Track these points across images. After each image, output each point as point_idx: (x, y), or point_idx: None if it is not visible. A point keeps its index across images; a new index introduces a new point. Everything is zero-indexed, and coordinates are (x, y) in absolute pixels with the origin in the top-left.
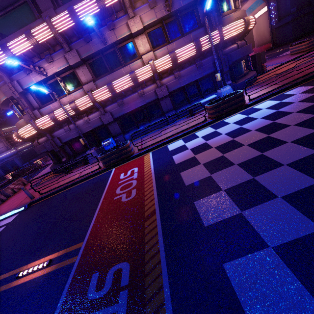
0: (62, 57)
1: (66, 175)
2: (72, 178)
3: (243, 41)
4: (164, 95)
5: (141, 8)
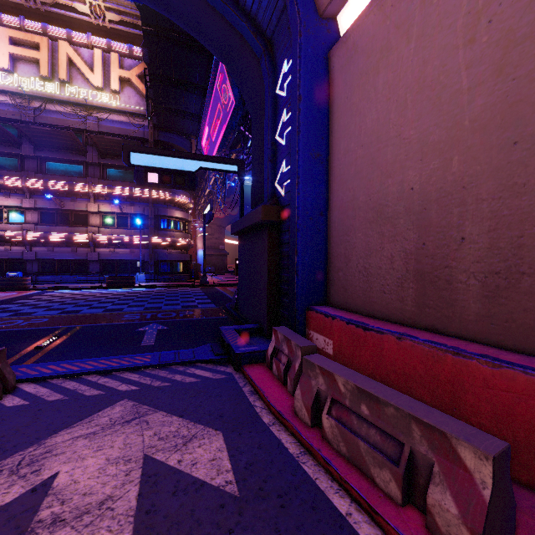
0: (20, 199)
1: None
2: None
3: (177, 250)
4: (93, 259)
5: (103, 201)
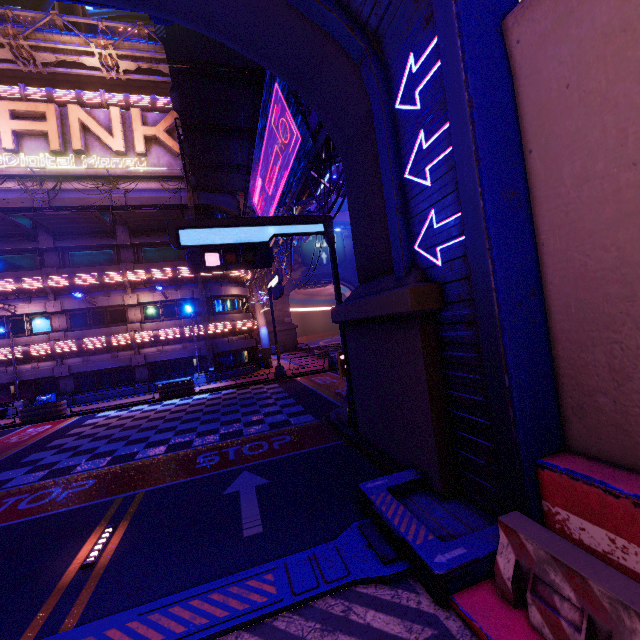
0: (43, 303)
1: None
2: None
3: (239, 336)
4: (139, 364)
5: (142, 290)
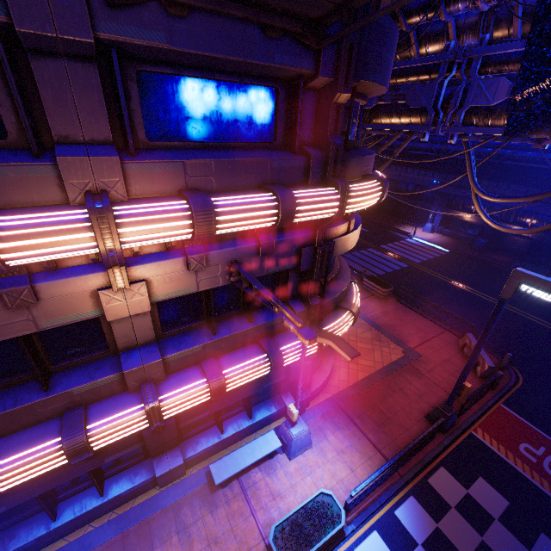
0: None
1: None
2: None
3: None
4: (164, 441)
5: (159, 262)
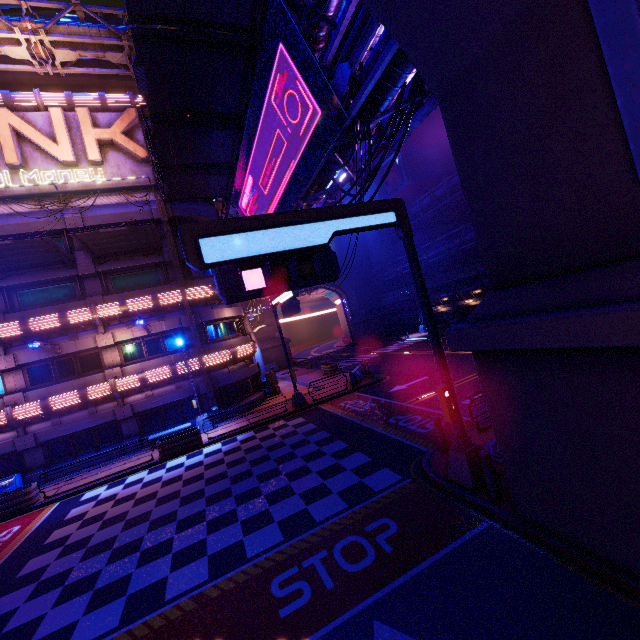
0: None
1: None
2: None
3: (240, 364)
4: (125, 417)
5: (117, 326)
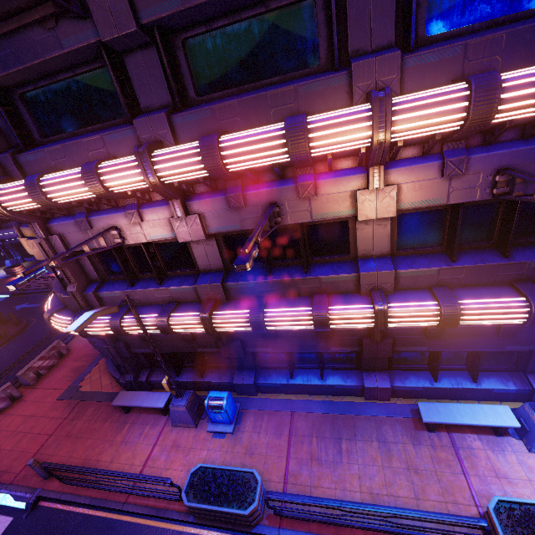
0: (164, 219)
1: (123, 421)
2: (127, 468)
3: None
4: (378, 355)
5: (413, 166)
